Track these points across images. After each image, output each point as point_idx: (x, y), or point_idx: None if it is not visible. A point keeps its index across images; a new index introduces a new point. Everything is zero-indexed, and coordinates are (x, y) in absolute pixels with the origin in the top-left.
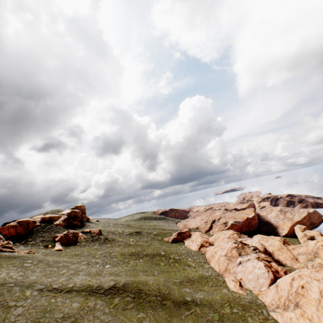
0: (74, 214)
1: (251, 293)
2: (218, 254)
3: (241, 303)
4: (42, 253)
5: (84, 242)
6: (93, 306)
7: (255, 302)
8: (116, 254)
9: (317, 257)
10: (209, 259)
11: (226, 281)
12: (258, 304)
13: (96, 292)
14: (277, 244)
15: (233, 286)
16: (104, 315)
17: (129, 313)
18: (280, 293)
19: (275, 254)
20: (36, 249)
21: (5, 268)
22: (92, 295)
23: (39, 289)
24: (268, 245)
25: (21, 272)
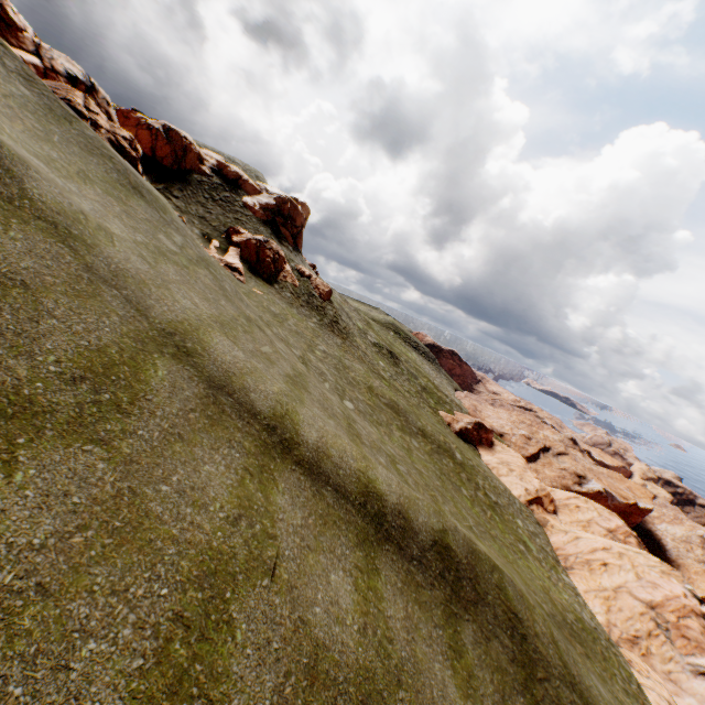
0: (289, 212)
1: None
2: (619, 579)
3: None
4: None
5: (290, 293)
6: (405, 637)
7: None
8: (358, 380)
9: None
10: (571, 563)
11: (644, 687)
12: None
13: (397, 547)
14: None
15: None
16: None
17: None
18: None
19: None
20: None
21: (97, 194)
22: (388, 555)
23: (204, 383)
24: None
25: (147, 251)
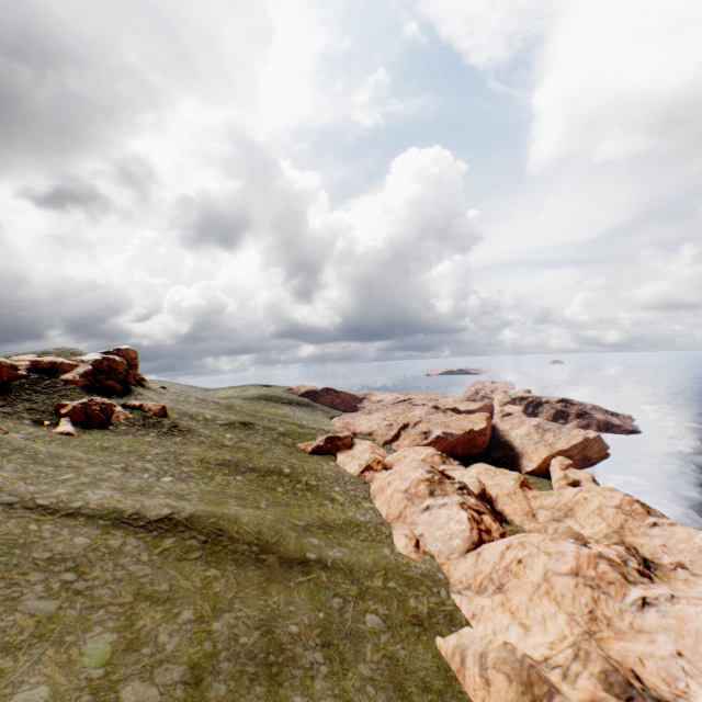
0: (110, 366)
1: (431, 560)
2: (394, 487)
3: (407, 574)
4: (27, 435)
5: (125, 426)
6: (118, 547)
7: (433, 575)
8: (190, 459)
9: (570, 517)
10: (375, 494)
11: (394, 535)
12: (437, 579)
13: (129, 524)
14: (509, 484)
15: (404, 545)
16: (137, 564)
17: (189, 566)
18: (479, 567)
19: (499, 501)
20: (14, 425)
21: None
22: (120, 528)
23: (6, 504)
24: (493, 484)
25: None
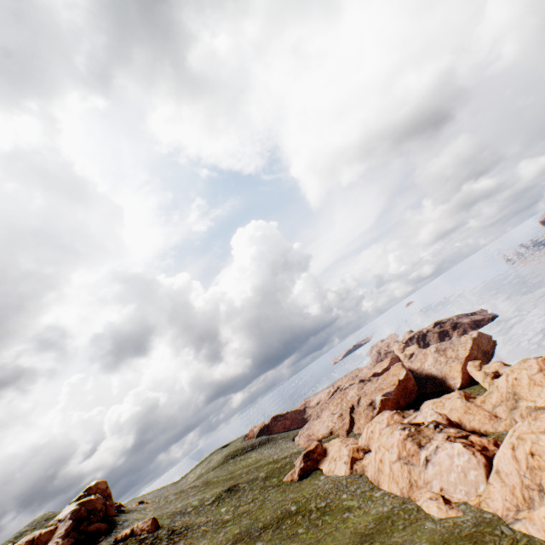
0: (88, 509)
1: (468, 507)
2: (387, 461)
3: (465, 534)
4: None
5: None
6: None
7: (482, 519)
8: None
9: (519, 400)
10: (376, 479)
11: (421, 506)
12: (489, 521)
13: None
14: (459, 404)
15: (437, 509)
16: None
17: None
18: (509, 483)
19: (464, 421)
20: None
21: None
22: None
23: None
24: (448, 411)
25: None
